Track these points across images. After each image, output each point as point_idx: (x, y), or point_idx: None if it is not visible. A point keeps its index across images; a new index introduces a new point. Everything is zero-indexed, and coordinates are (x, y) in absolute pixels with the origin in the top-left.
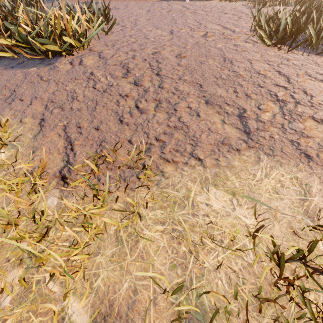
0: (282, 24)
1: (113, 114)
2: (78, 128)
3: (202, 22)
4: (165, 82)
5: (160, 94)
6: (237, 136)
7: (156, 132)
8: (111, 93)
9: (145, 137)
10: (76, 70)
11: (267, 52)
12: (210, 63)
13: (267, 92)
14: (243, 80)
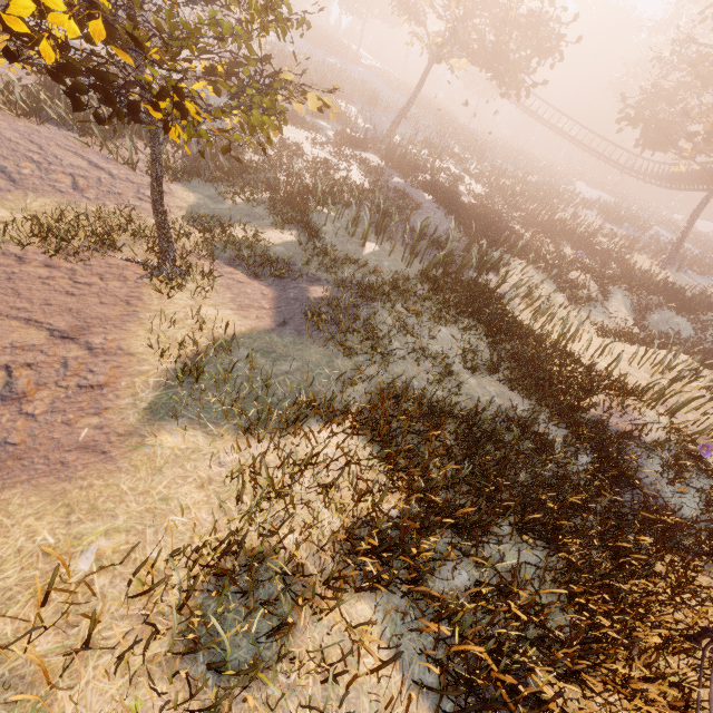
0: (20, 99)
1: None
2: None
3: None
4: None
5: None
6: (5, 184)
7: None
8: None
9: None
10: None
11: (17, 123)
12: None
13: (23, 156)
14: None
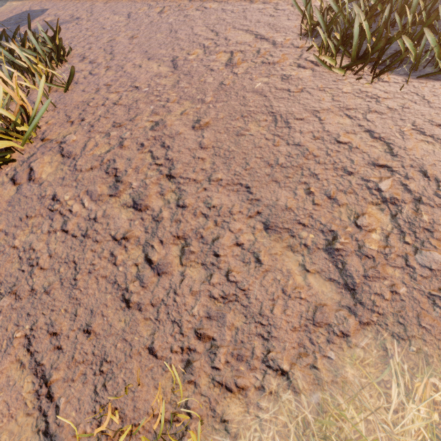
0: (356, 35)
1: (109, 287)
2: (53, 337)
3: (219, 29)
4: (186, 192)
5: (182, 221)
6: (335, 300)
7: (194, 318)
8: (98, 238)
9: (176, 333)
10: (25, 197)
11: (340, 86)
12: (252, 133)
13: (362, 184)
14: (315, 163)
